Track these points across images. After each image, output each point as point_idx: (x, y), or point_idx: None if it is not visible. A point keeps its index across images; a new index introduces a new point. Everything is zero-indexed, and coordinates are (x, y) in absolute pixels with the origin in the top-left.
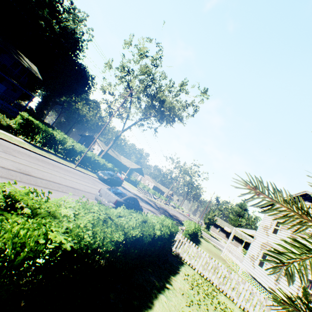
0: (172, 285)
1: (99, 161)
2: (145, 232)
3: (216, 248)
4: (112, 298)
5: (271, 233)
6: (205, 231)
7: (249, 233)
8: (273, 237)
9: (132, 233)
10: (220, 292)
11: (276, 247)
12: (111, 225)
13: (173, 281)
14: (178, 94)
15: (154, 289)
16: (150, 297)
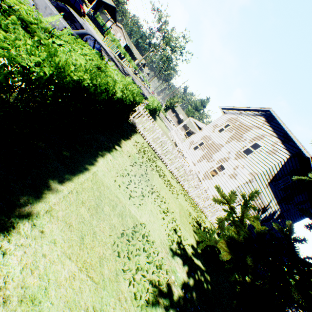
0: (121, 148)
1: None
2: (100, 85)
3: (166, 128)
4: (42, 148)
5: (217, 131)
6: (163, 112)
7: (200, 126)
8: (216, 134)
9: (73, 75)
10: (159, 159)
11: (214, 141)
12: (3, 25)
13: (123, 145)
14: None
15: (102, 148)
16: (95, 154)
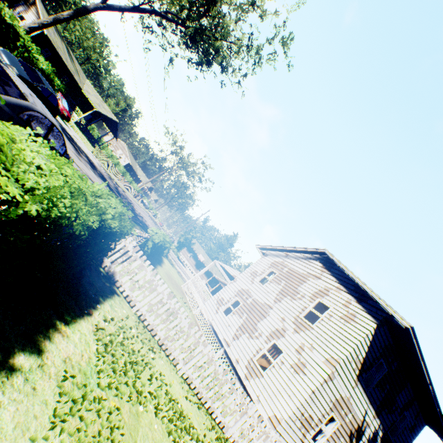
0: (44, 354)
1: (13, 29)
2: None
3: (179, 276)
4: None
5: (258, 282)
6: (175, 251)
7: (232, 272)
8: (258, 286)
9: None
10: (162, 350)
11: (256, 299)
12: None
13: (57, 340)
14: (246, 11)
15: None
16: None
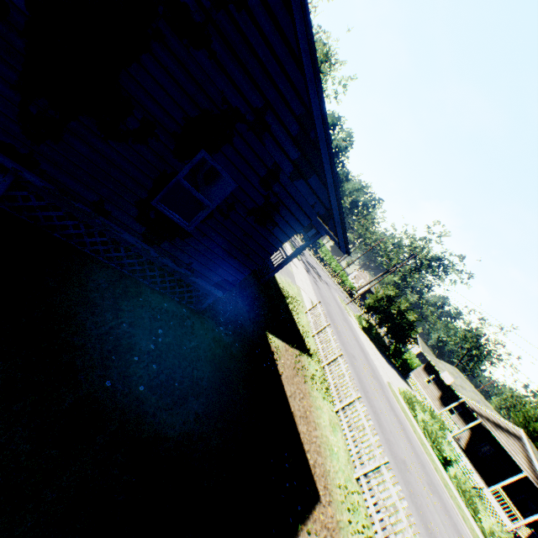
0: None
1: None
2: None
3: None
4: None
5: None
6: (358, 319)
7: None
8: None
9: None
10: None
11: None
12: None
13: None
14: None
15: None
16: None
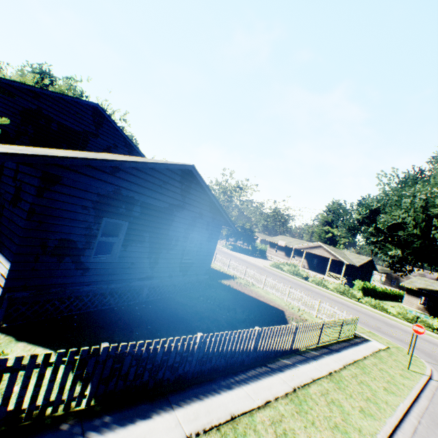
0: None
1: None
2: None
3: None
4: None
5: None
6: (226, 246)
7: None
8: None
9: None
10: None
11: None
12: None
13: None
14: None
15: None
16: None
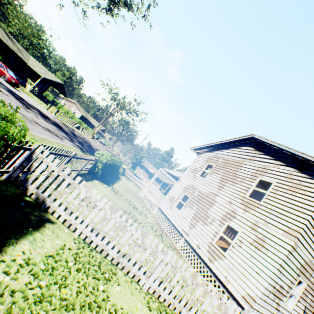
0: None
1: None
2: None
3: (136, 187)
4: None
5: (200, 176)
6: (131, 170)
7: (176, 174)
8: (200, 180)
9: None
10: (118, 269)
11: (201, 190)
12: None
13: None
14: None
15: None
16: None
